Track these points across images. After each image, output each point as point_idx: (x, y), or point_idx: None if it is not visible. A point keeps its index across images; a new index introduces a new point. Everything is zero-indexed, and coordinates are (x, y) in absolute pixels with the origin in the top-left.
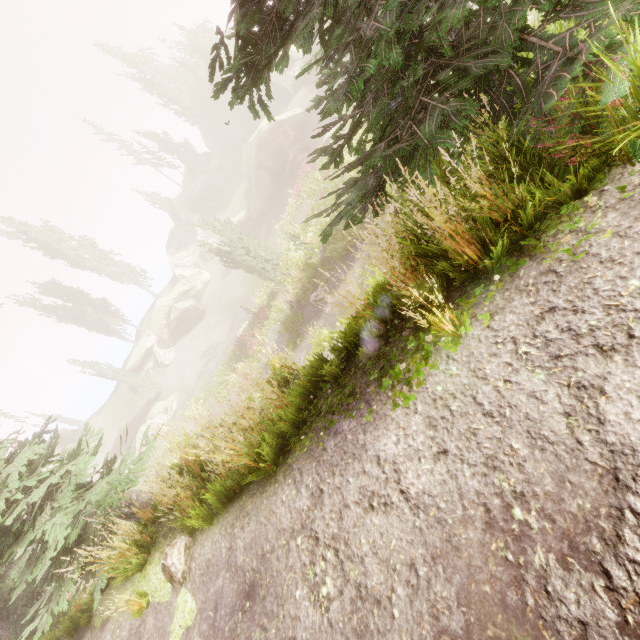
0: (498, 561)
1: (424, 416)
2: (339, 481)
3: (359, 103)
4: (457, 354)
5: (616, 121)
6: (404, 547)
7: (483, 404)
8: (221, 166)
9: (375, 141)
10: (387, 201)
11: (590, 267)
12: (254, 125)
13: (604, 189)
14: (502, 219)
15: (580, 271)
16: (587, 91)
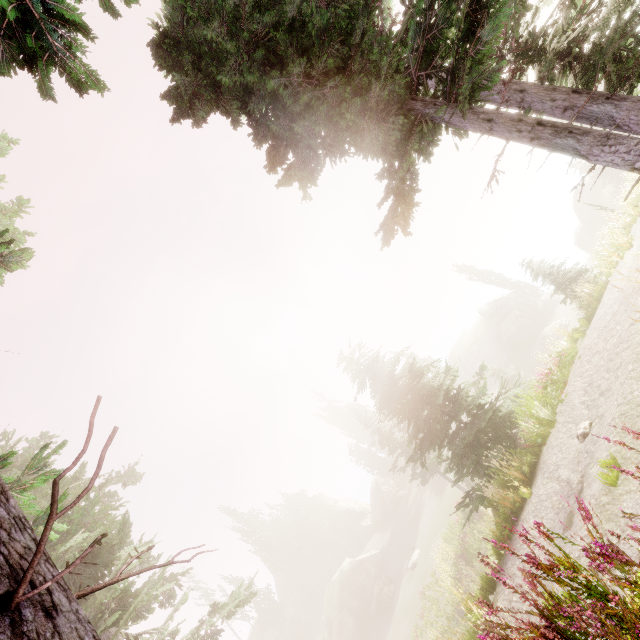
0: (562, 515)
1: (532, 517)
2: (518, 561)
3: (460, 462)
4: (532, 498)
5: (531, 436)
6: (545, 543)
7: (543, 499)
8: (294, 617)
9: (472, 472)
10: (487, 479)
11: (546, 461)
12: (330, 571)
13: (543, 451)
14: (524, 465)
15: (545, 463)
16: (523, 434)
